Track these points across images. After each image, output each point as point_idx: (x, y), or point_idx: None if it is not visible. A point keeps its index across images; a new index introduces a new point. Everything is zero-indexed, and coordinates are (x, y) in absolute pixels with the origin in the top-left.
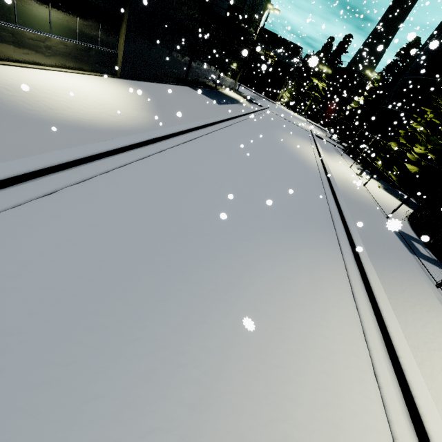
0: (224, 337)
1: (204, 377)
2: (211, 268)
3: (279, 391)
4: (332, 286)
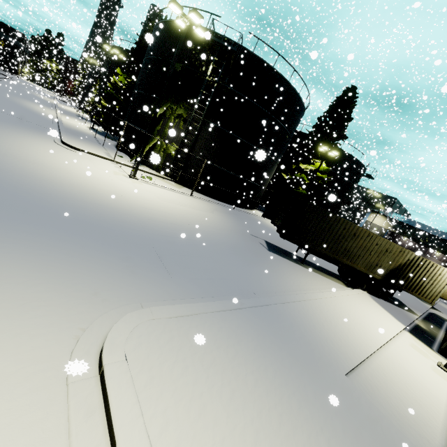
0: (24, 100)
1: (23, 100)
2: (18, 97)
3: (34, 105)
4: (47, 108)
